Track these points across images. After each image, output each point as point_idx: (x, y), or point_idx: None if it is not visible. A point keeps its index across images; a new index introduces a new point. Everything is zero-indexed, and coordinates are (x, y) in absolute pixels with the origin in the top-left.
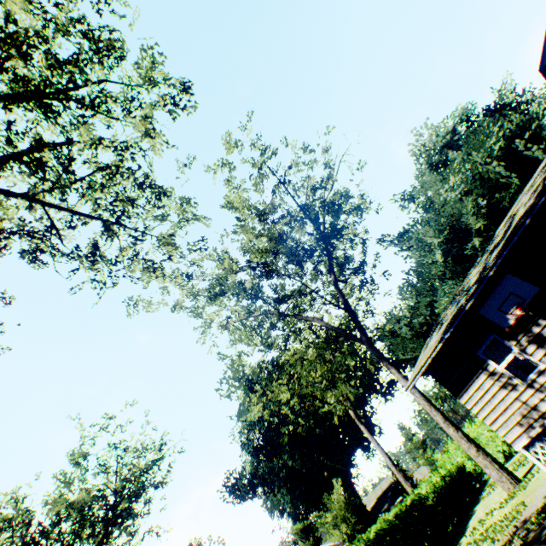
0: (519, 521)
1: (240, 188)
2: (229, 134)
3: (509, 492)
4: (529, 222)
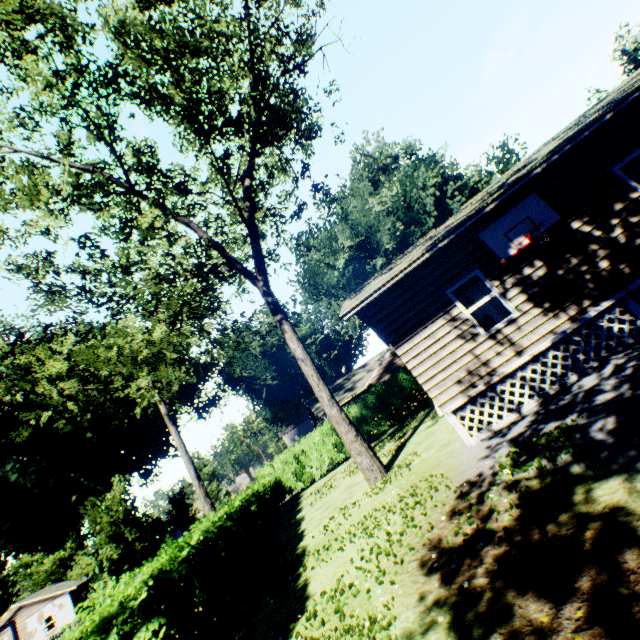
0: (458, 487)
1: None
2: None
3: (375, 483)
4: (607, 120)
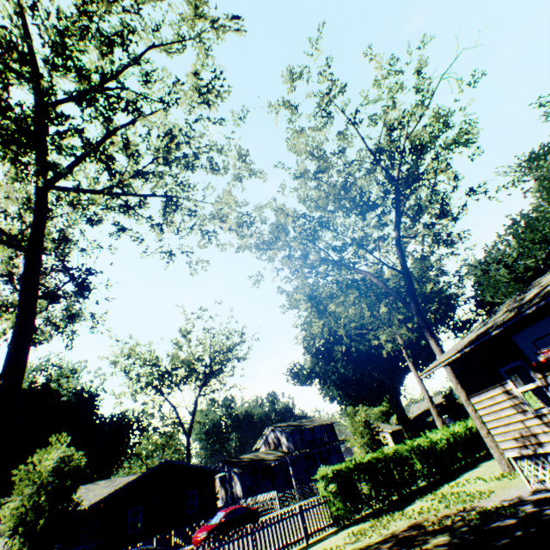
0: (471, 506)
1: (301, 132)
2: (289, 70)
3: (504, 472)
4: None
